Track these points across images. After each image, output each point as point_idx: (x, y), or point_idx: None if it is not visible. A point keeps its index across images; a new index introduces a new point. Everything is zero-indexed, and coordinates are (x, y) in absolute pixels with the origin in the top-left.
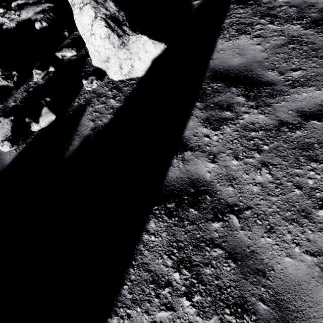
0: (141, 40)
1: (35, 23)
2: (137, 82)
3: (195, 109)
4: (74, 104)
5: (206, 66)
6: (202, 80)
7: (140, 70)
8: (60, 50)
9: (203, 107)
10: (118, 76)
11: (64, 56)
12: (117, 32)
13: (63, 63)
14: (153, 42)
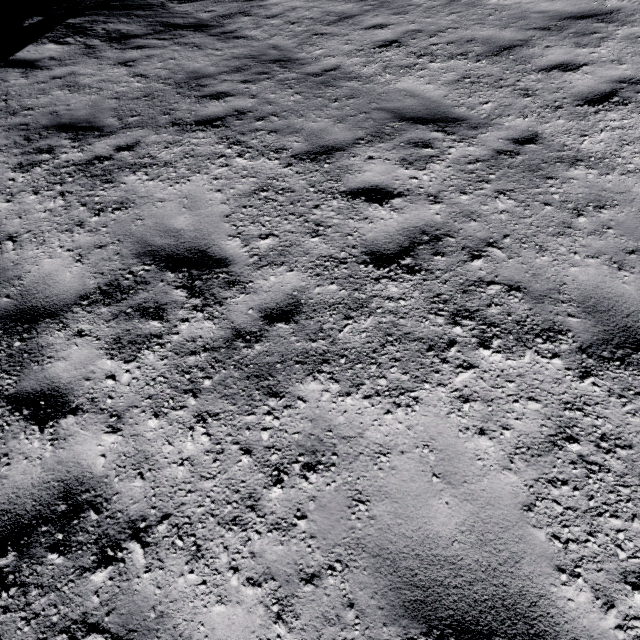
0: None
1: None
2: None
3: None
4: None
5: (5, 60)
6: None
7: None
8: None
9: None
10: None
11: None
12: None
13: None
14: None
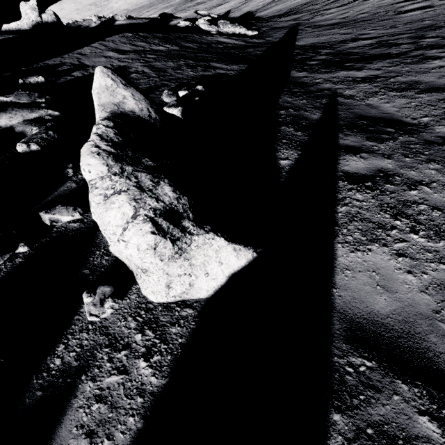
0: (214, 244)
1: (17, 144)
2: (196, 312)
3: (335, 437)
4: (51, 364)
5: (329, 303)
6: (330, 339)
7: (205, 290)
8: (51, 208)
9: (351, 432)
10: (160, 298)
11: (57, 220)
12: (171, 235)
13: (50, 235)
14: (235, 247)
